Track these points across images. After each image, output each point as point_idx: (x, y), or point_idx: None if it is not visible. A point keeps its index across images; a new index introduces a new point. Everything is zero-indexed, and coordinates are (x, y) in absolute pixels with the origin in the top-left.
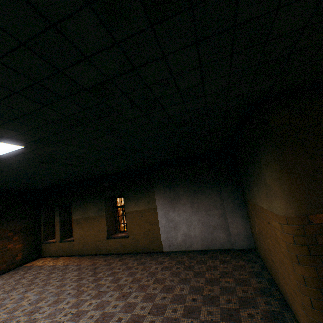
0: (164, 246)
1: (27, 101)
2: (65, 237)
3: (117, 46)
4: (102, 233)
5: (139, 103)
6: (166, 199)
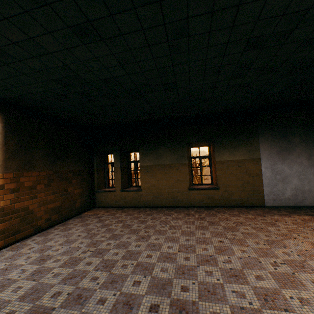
0: (266, 200)
1: None
2: (125, 187)
3: None
4: (182, 183)
5: None
6: (274, 148)
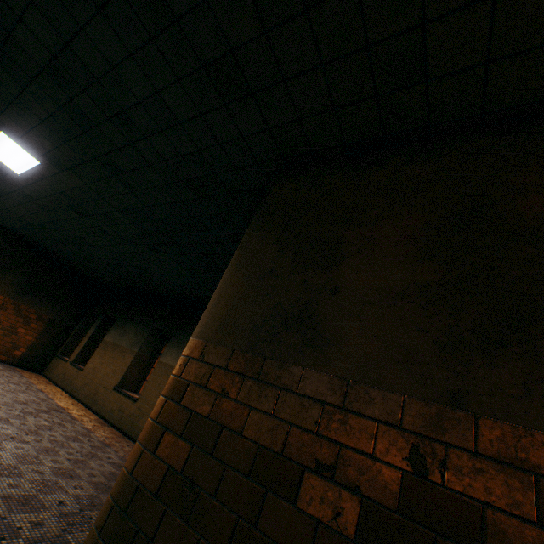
0: None
1: (7, 76)
2: (82, 363)
3: (35, 6)
4: (115, 377)
5: (109, 113)
6: None
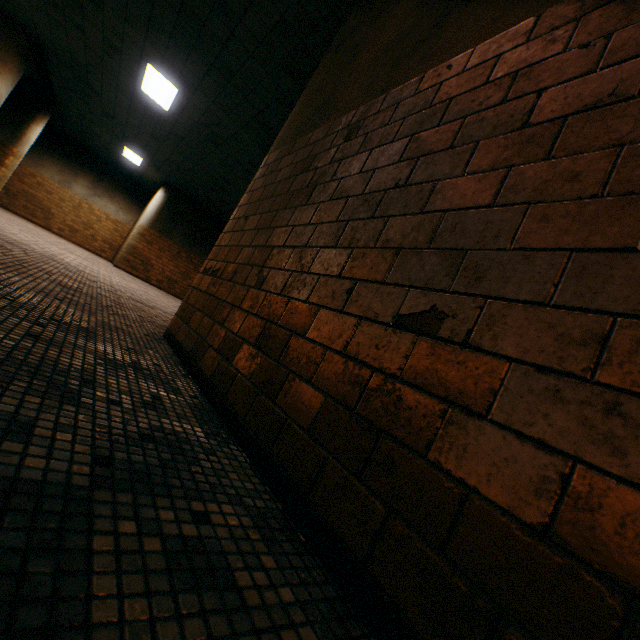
0: None
1: None
2: None
3: None
4: None
5: (210, 4)
6: None
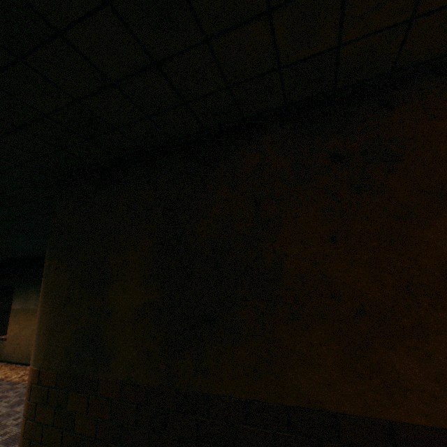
0: None
1: None
2: (4, 333)
3: None
4: None
5: None
6: None
